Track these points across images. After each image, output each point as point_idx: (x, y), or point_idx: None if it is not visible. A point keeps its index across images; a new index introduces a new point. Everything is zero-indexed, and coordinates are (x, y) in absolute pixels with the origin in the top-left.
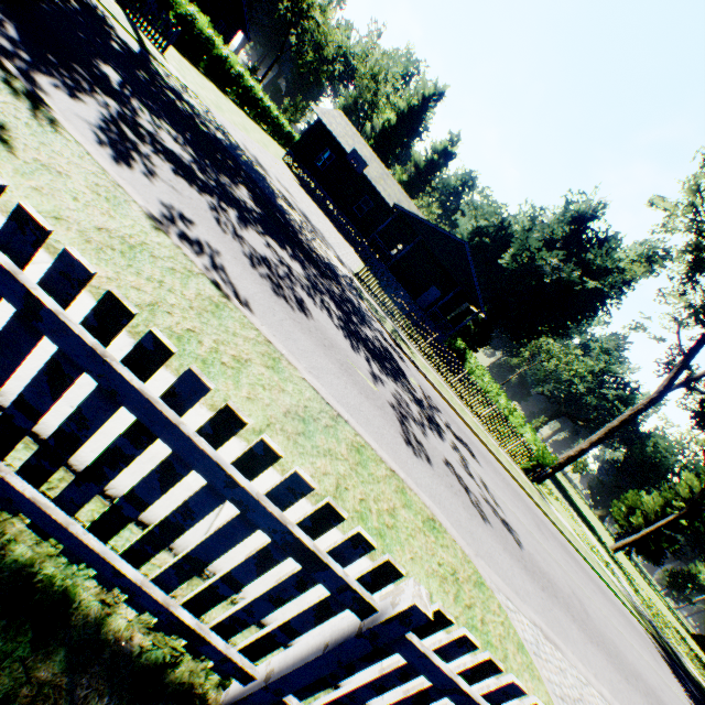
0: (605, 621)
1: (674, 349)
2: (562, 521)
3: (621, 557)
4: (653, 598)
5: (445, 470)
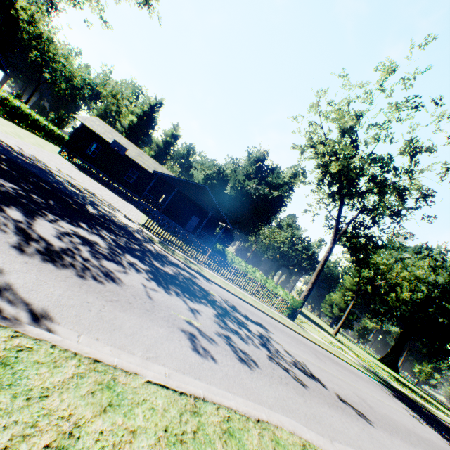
0: (375, 401)
1: (326, 217)
2: (317, 338)
3: (338, 335)
4: (359, 350)
5: (270, 365)
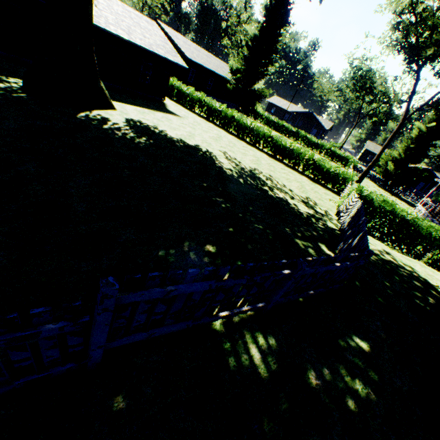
0: None
1: None
2: None
3: None
4: None
5: None
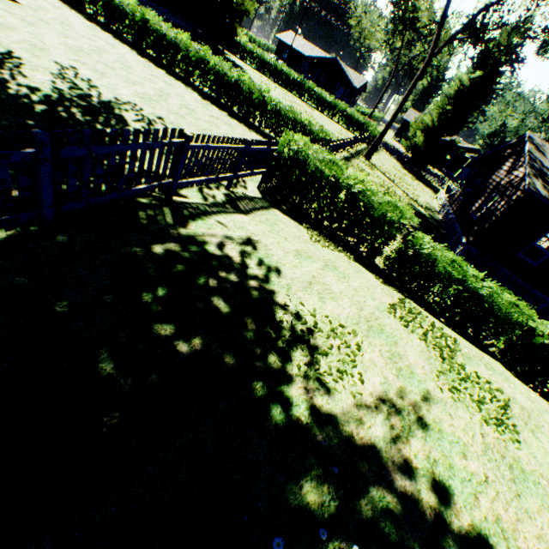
0: None
1: None
2: None
3: None
4: None
5: None
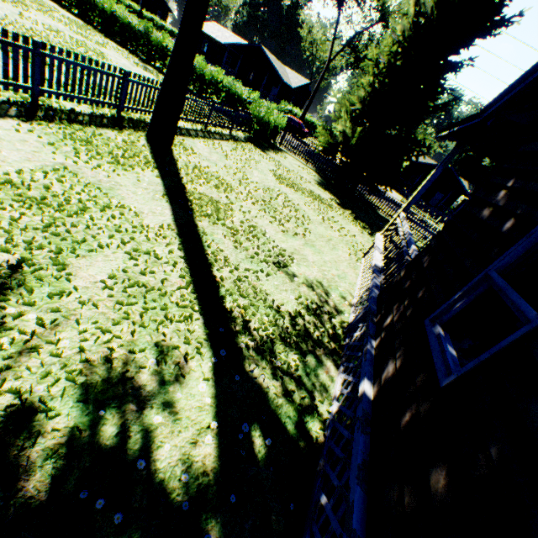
0: None
1: None
2: None
3: None
4: None
5: None
